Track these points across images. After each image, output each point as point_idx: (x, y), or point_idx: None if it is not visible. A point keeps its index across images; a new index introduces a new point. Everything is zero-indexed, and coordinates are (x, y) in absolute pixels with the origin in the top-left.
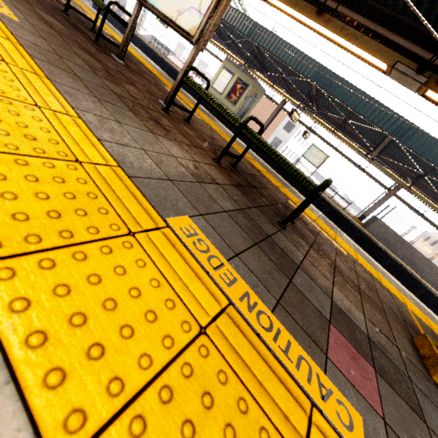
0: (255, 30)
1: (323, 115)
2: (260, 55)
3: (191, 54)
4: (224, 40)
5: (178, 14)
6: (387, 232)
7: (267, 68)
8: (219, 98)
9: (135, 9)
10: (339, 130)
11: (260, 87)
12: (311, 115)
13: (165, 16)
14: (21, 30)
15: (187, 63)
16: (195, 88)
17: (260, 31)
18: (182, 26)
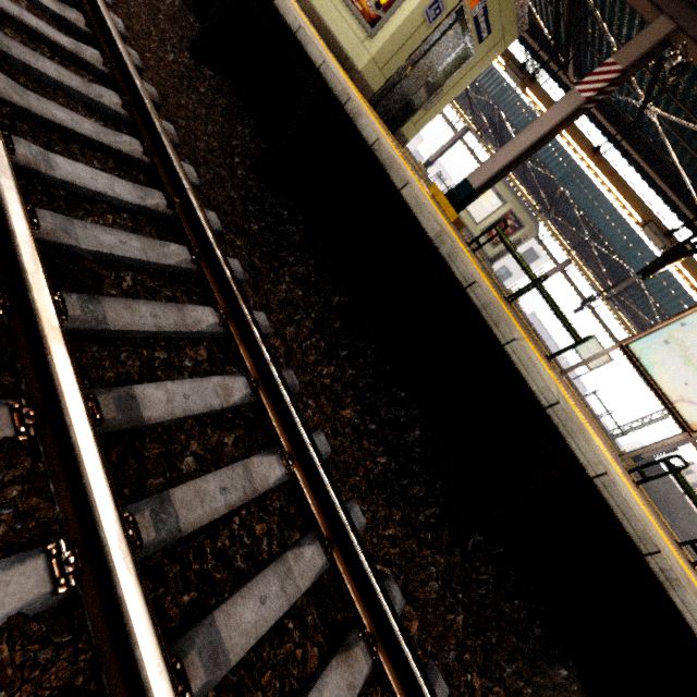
0: (574, 177)
1: (621, 301)
2: (559, 197)
3: (678, 438)
4: (501, 144)
5: (681, 399)
6: (672, 492)
7: (557, 210)
8: (472, 228)
9: (610, 349)
10: (639, 330)
11: (536, 229)
12: (616, 311)
13: (660, 389)
14: (637, 495)
15: (670, 442)
16: (690, 491)
17: (581, 181)
18: (681, 413)
